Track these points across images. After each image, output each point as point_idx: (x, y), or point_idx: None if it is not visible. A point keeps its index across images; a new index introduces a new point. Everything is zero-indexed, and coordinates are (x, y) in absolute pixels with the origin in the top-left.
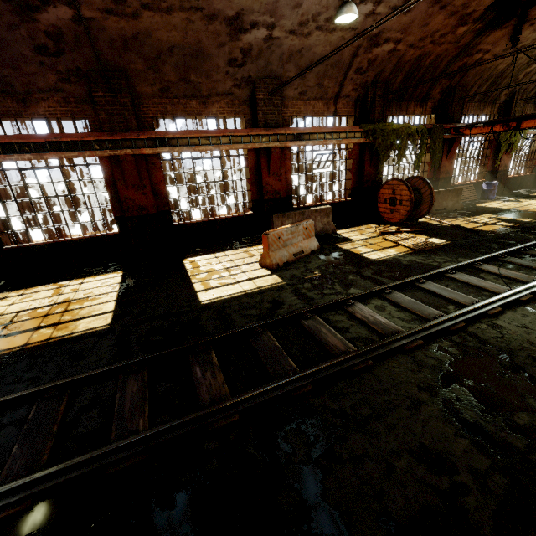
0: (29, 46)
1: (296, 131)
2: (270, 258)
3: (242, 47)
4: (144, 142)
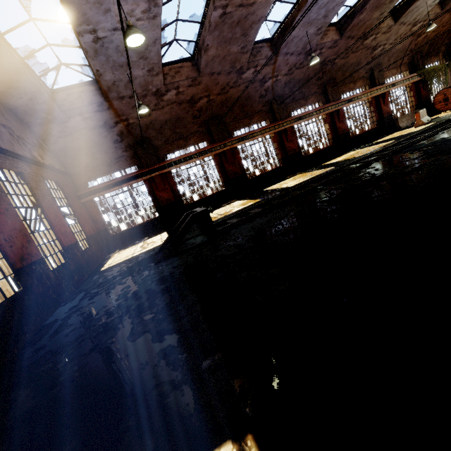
0: (315, 79)
1: (392, 83)
2: (422, 121)
3: (372, 56)
4: (344, 102)
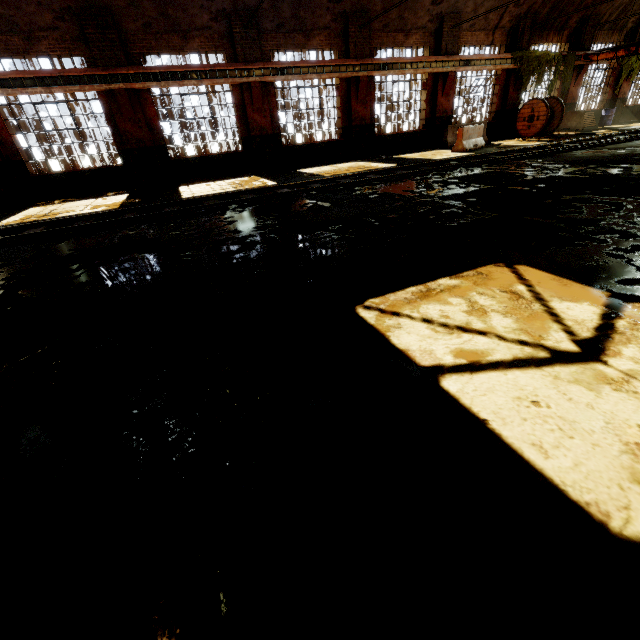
0: None
1: (466, 58)
2: (463, 144)
3: None
4: (374, 67)
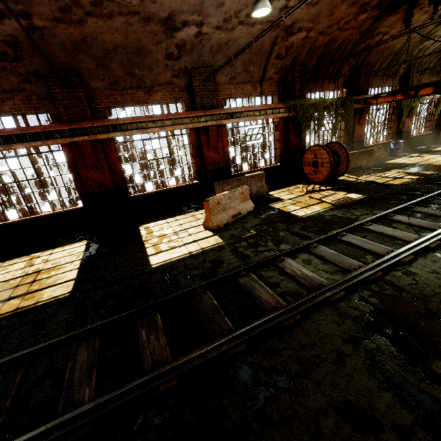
0: None
1: (228, 110)
2: (212, 221)
3: (177, 43)
4: (98, 129)
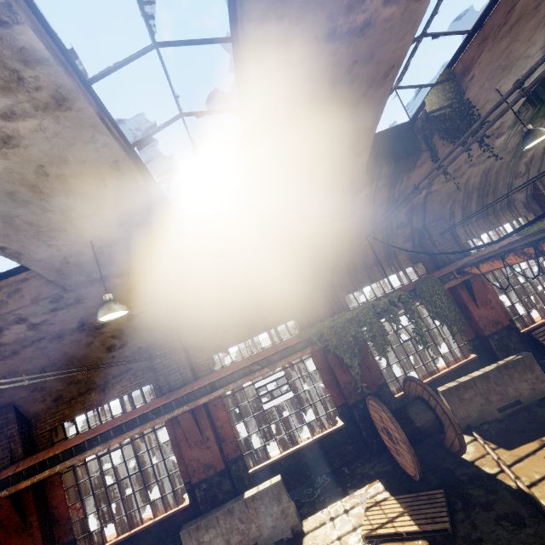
0: None
1: (206, 381)
2: None
3: (112, 334)
4: (23, 473)
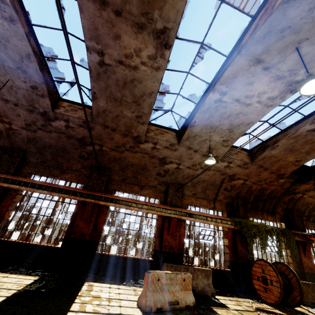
0: (78, 155)
1: (188, 211)
2: (146, 297)
3: (164, 169)
4: (102, 198)
